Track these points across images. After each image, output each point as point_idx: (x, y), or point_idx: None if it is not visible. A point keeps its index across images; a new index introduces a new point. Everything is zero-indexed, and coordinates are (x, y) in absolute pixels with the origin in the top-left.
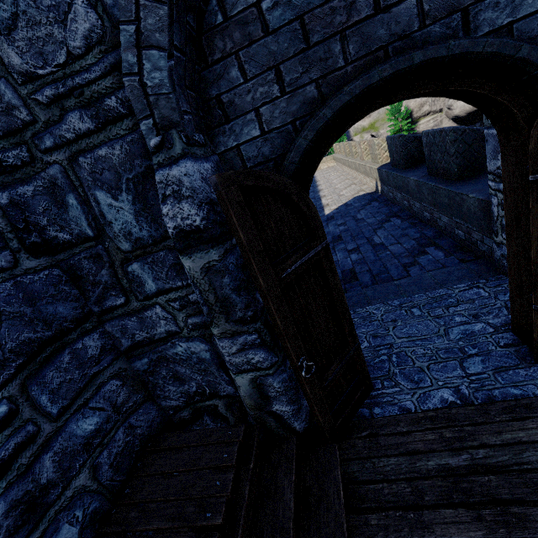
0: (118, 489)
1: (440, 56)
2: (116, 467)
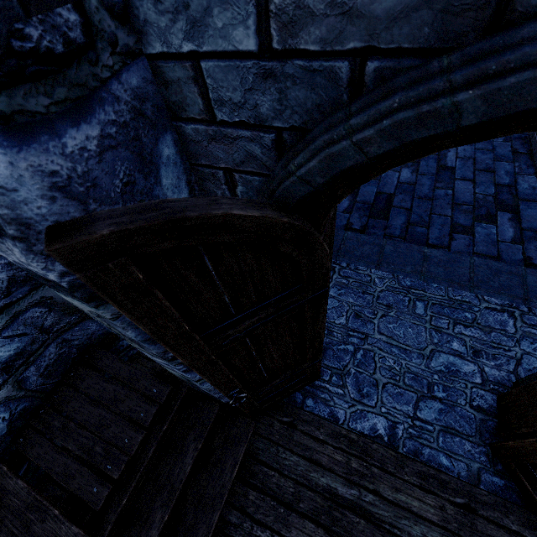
0: (52, 389)
1: None
2: (48, 375)
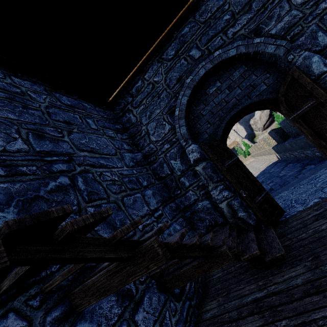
0: None
1: (245, 105)
2: None
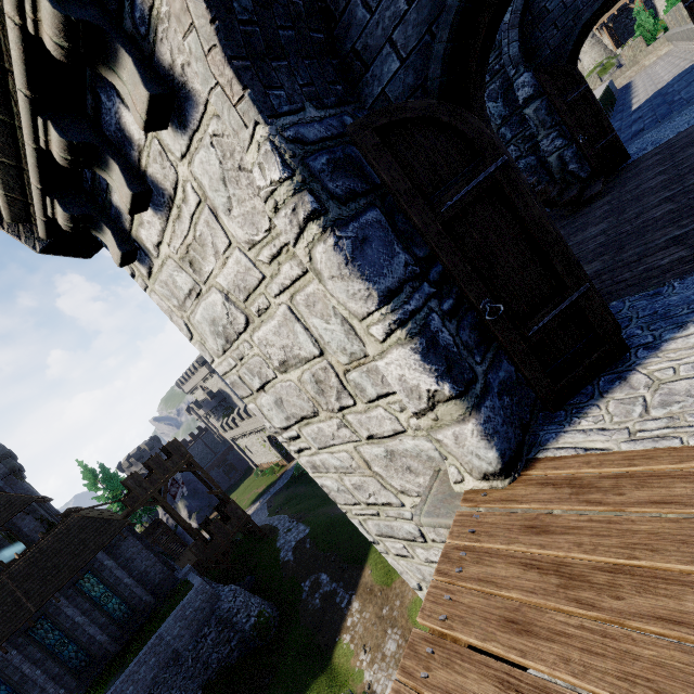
0: None
1: None
2: None
